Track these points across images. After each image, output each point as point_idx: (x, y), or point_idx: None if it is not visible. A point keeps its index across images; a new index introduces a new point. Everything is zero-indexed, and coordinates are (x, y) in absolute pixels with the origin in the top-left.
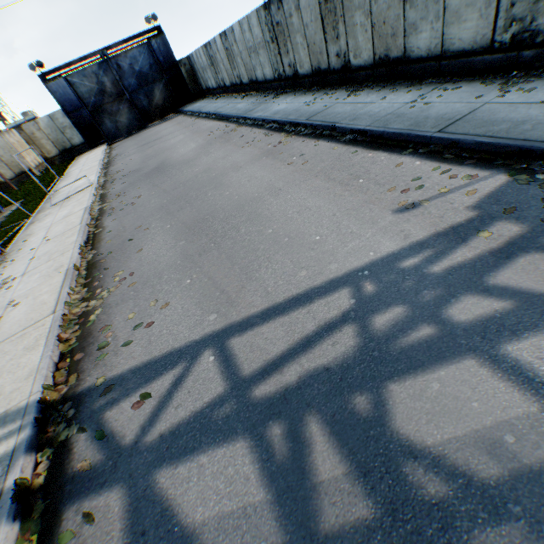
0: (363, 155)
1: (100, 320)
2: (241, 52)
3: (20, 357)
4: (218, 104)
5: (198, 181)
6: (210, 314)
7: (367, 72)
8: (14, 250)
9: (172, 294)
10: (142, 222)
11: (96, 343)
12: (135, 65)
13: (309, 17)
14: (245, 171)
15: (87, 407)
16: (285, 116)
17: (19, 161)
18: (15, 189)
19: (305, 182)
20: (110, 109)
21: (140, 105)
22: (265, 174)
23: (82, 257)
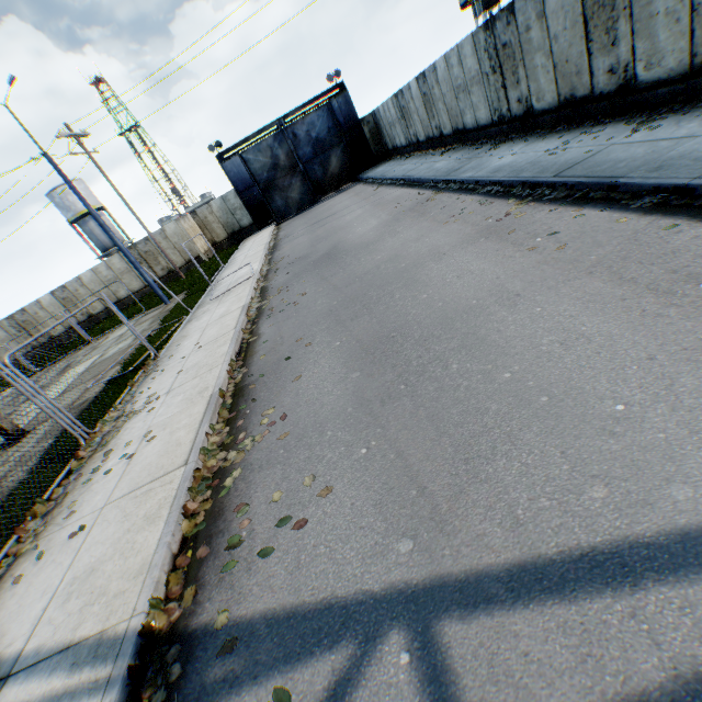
0: (693, 233)
1: (236, 491)
2: (445, 94)
3: (137, 530)
4: (408, 165)
5: (380, 274)
6: (400, 538)
7: (672, 88)
8: (167, 355)
9: (338, 471)
10: (304, 332)
11: (226, 534)
12: (312, 132)
13: (561, 23)
14: (451, 260)
15: (196, 670)
16: (513, 173)
17: (186, 249)
18: (182, 278)
19: (567, 283)
20: (282, 184)
21: (314, 177)
22: (487, 267)
23: (230, 376)
